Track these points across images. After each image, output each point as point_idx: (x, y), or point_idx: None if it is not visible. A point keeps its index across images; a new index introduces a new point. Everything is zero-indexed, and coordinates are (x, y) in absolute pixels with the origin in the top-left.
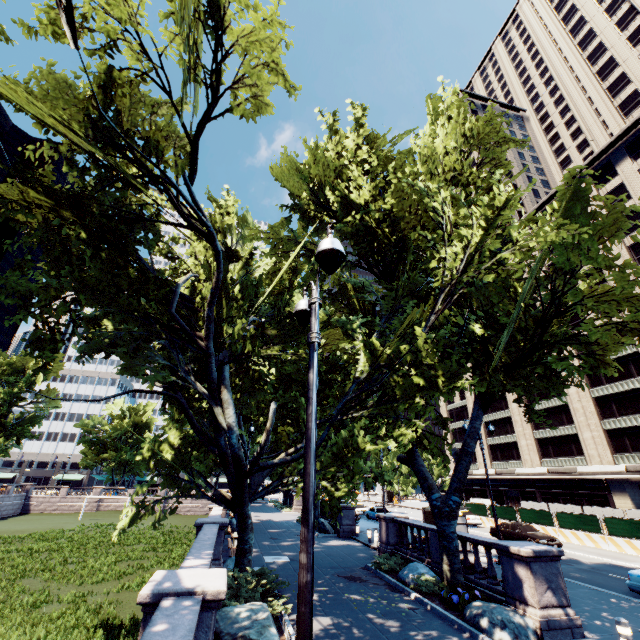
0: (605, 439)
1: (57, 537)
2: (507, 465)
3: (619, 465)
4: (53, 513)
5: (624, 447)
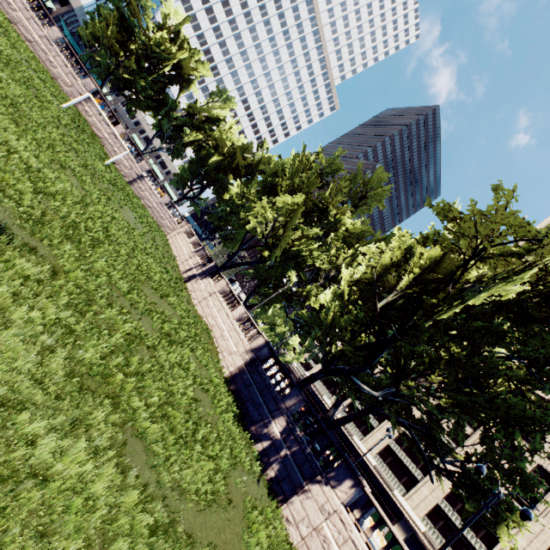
0: (432, 507)
1: (67, 160)
2: (350, 425)
3: (422, 525)
4: (23, 41)
5: (435, 522)
